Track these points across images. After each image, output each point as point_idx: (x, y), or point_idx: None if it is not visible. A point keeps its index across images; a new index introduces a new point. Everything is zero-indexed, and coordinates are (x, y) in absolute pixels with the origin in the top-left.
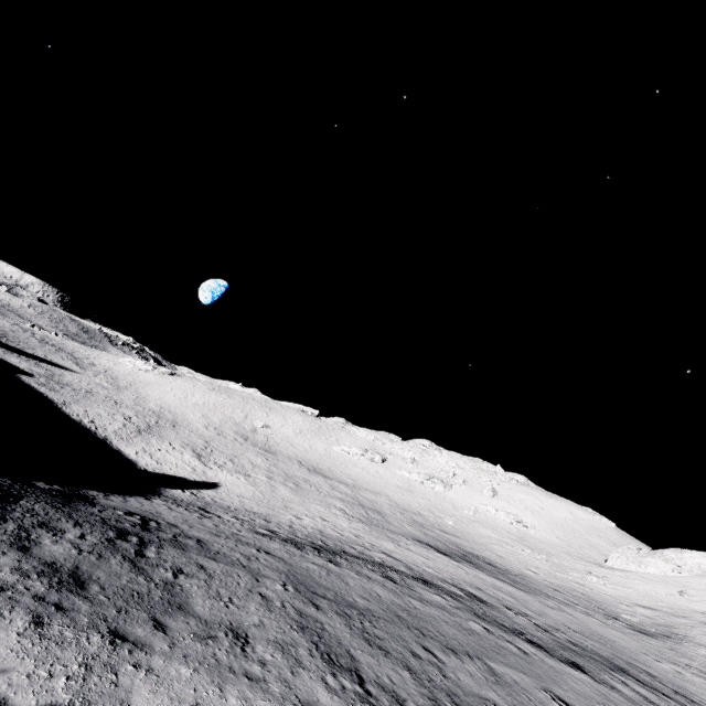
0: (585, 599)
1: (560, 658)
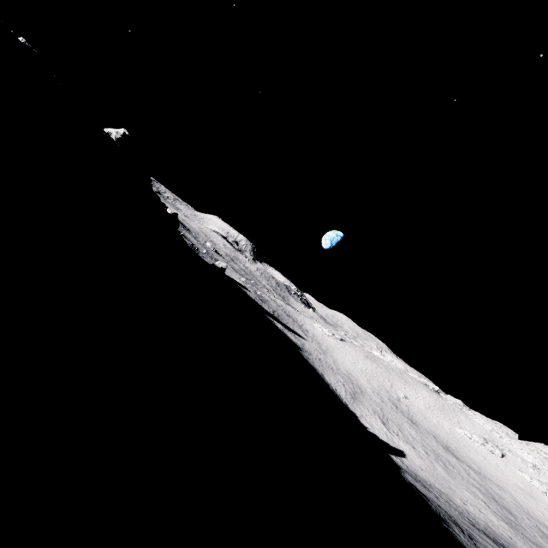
0: None
1: None
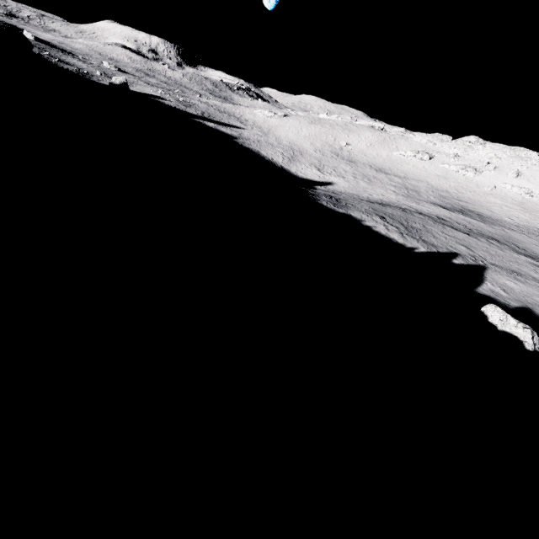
0: (535, 231)
1: (462, 232)
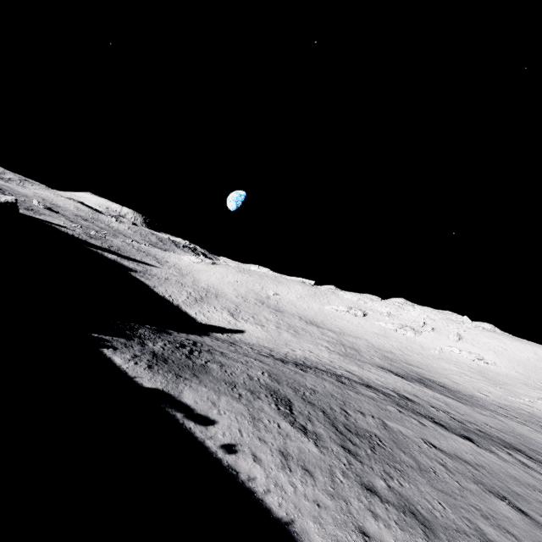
0: (528, 415)
1: (456, 433)
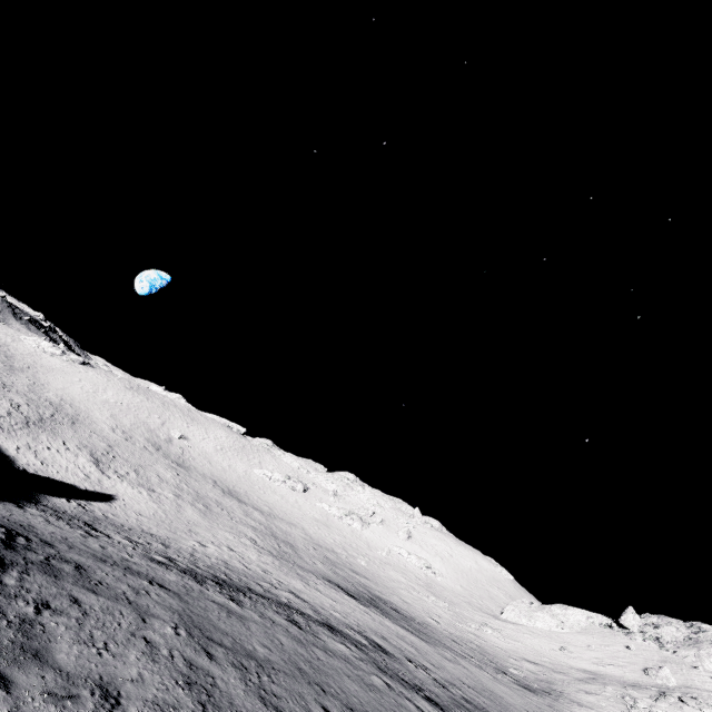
0: (479, 651)
1: None
